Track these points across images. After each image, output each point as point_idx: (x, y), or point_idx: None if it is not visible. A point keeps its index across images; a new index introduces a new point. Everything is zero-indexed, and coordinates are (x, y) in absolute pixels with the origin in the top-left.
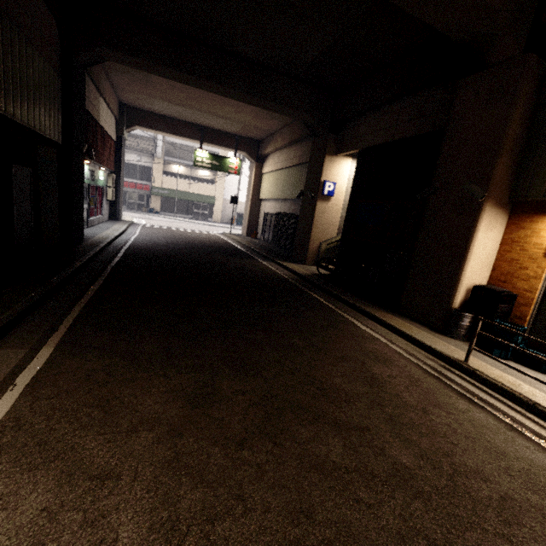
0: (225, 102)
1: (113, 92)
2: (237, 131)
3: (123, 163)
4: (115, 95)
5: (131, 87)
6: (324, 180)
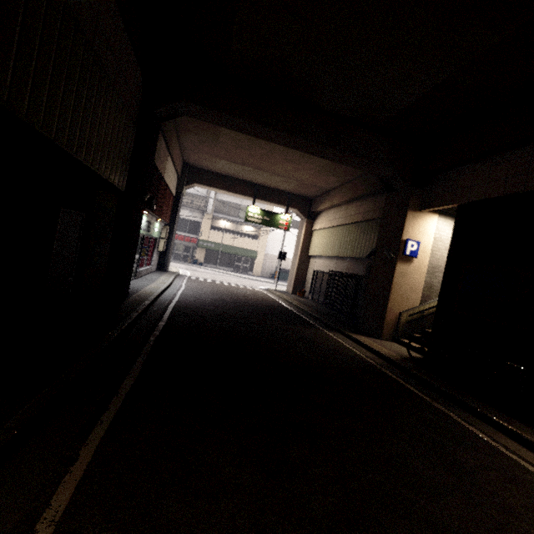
0: (287, 160)
1: (179, 152)
2: (291, 189)
3: (178, 216)
4: (181, 156)
5: (198, 147)
6: (406, 238)
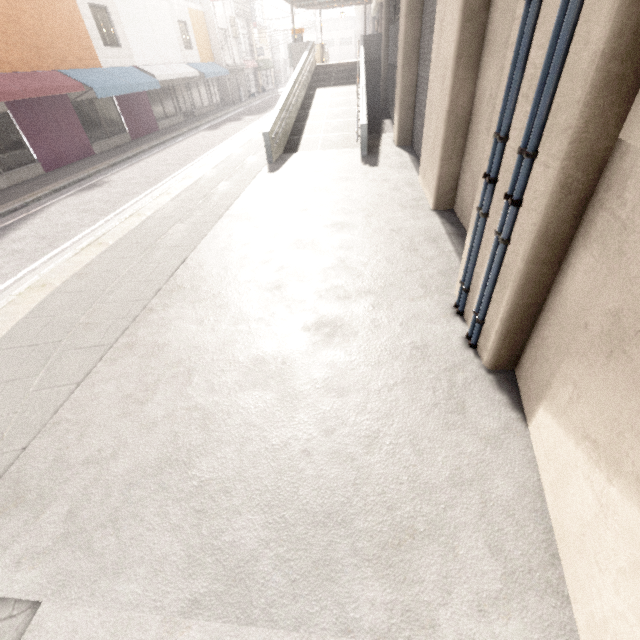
0: None
1: None
2: None
3: None
4: None
5: None
6: None
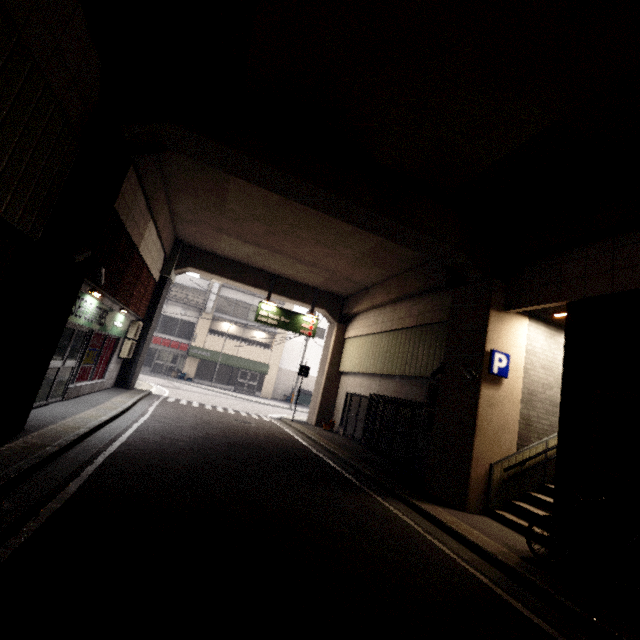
0: (318, 240)
1: (170, 222)
2: (319, 283)
3: (159, 310)
4: (172, 228)
5: (196, 216)
6: (491, 349)
